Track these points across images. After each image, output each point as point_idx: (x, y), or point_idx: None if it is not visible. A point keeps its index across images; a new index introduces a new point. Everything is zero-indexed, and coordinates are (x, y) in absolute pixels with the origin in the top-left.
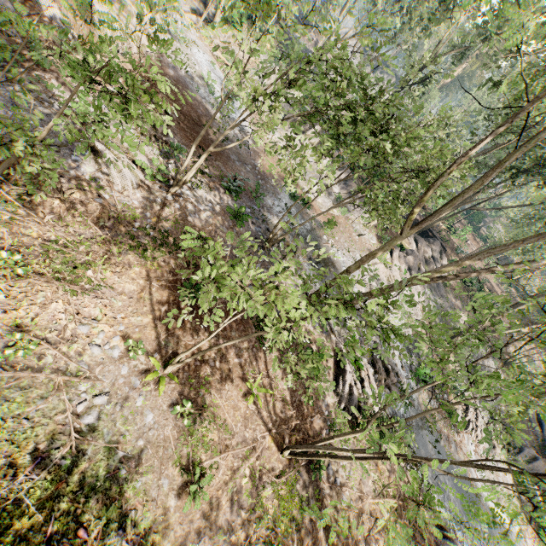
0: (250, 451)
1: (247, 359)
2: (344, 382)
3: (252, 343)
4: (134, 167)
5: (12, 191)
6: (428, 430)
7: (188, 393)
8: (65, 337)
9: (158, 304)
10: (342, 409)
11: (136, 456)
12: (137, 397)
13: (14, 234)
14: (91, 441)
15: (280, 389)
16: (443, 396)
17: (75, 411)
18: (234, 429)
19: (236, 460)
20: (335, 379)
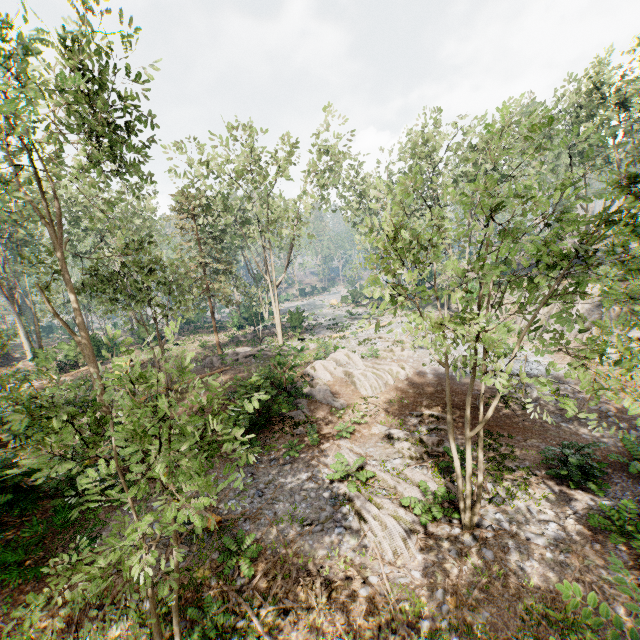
0: None
1: None
2: None
3: None
4: (401, 512)
5: (268, 614)
6: None
7: None
8: None
9: None
10: None
11: None
12: None
13: None
14: None
15: None
16: None
17: None
18: None
19: None
20: None
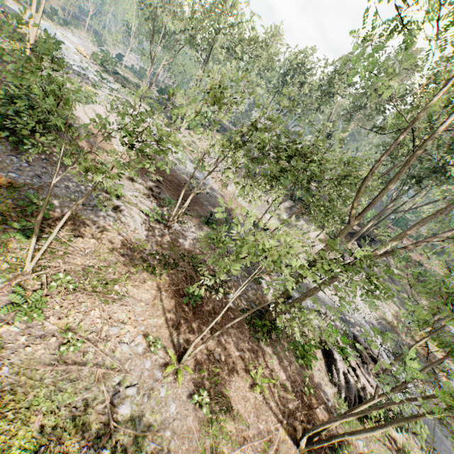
0: (267, 444)
1: (246, 352)
2: (337, 371)
3: (247, 338)
4: (141, 214)
5: (64, 236)
6: (438, 422)
7: (201, 384)
8: (101, 337)
9: (167, 308)
10: (344, 399)
11: (165, 448)
12: (160, 388)
13: (65, 263)
14: (127, 429)
15: (280, 379)
16: (438, 384)
17: (111, 402)
18: (248, 420)
19: (256, 453)
20: (328, 369)
